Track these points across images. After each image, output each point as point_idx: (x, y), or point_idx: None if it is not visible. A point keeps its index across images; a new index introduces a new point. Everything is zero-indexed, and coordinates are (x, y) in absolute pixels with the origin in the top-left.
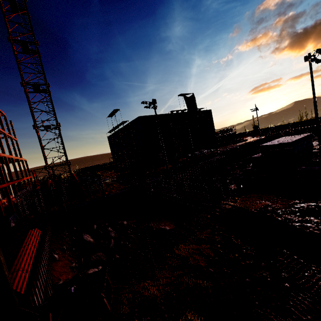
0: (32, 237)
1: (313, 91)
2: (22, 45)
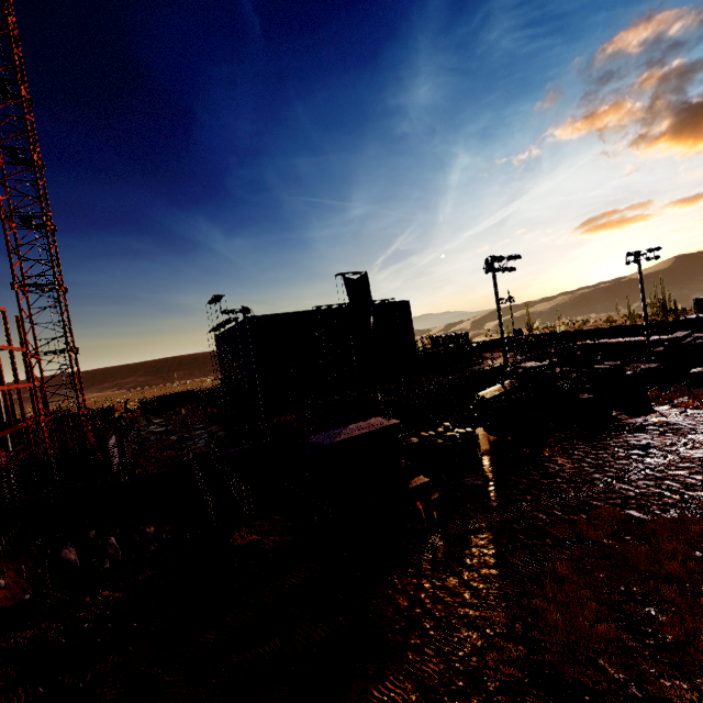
0: None
1: (499, 319)
2: (24, 220)
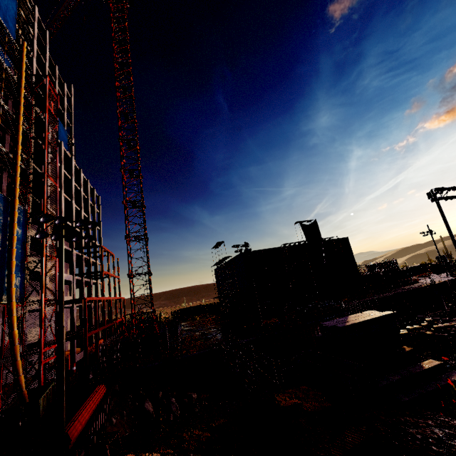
0: (96, 394)
1: (450, 235)
2: (132, 203)
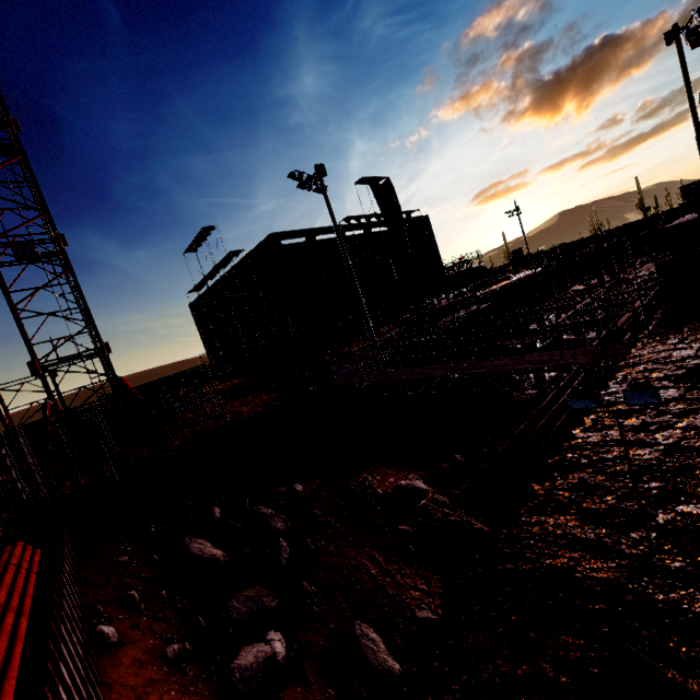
0: (6, 576)
1: (693, 111)
2: None
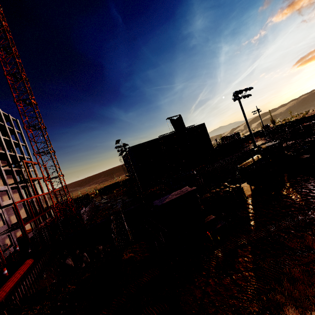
0: (23, 267)
1: (246, 123)
2: (33, 127)
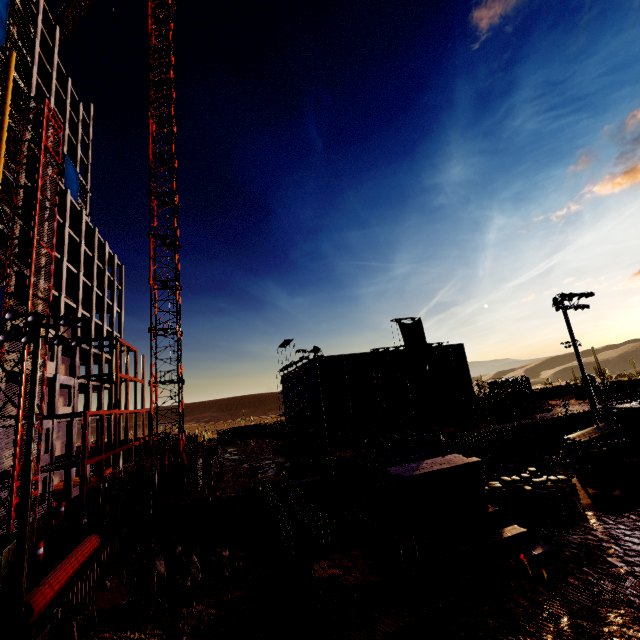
0: (83, 547)
1: (577, 357)
2: (163, 283)
